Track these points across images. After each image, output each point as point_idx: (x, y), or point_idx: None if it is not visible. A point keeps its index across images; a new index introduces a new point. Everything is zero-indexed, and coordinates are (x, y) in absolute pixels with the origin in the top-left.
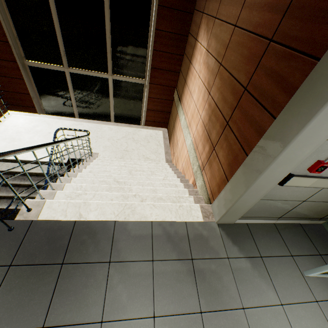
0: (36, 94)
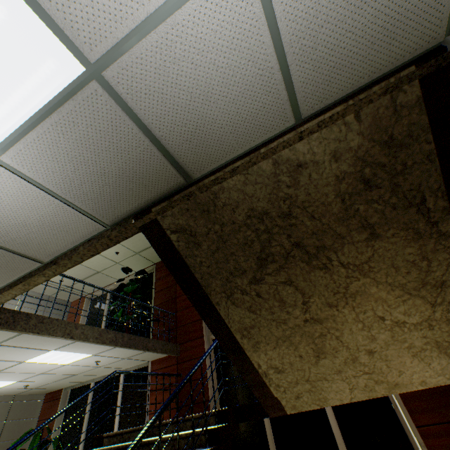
0: (214, 377)
